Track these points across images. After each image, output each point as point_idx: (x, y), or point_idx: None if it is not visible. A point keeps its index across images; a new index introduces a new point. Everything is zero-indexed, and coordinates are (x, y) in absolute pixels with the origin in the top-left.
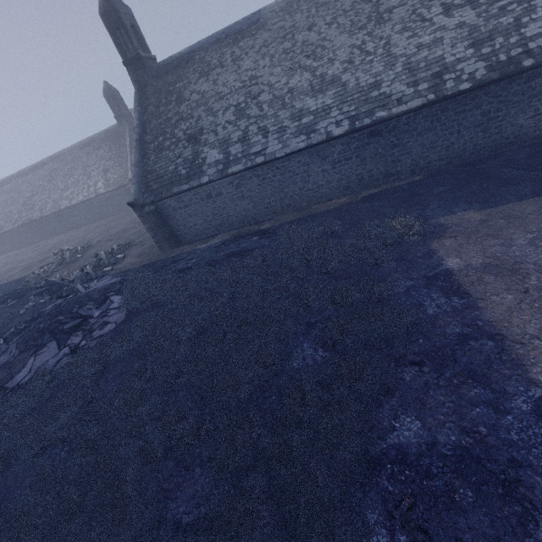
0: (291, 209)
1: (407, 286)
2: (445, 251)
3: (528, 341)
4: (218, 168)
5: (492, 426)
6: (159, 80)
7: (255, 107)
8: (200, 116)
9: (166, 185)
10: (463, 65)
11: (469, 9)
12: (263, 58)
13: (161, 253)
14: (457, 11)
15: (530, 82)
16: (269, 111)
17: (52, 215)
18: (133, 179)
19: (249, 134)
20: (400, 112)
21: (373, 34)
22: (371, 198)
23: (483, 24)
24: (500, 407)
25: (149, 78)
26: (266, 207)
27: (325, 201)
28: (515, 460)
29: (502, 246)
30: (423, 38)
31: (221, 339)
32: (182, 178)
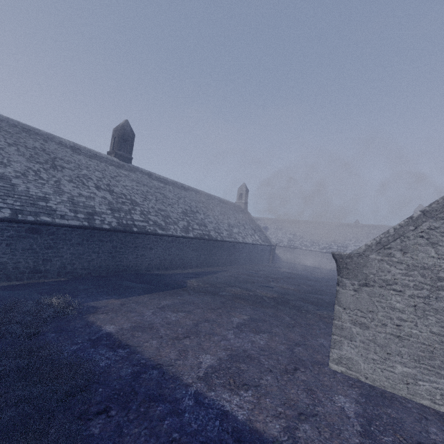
0: None
1: (74, 349)
2: (102, 321)
3: (174, 363)
4: None
5: (180, 428)
6: None
7: None
8: None
9: None
10: (106, 216)
11: (109, 194)
12: None
13: None
14: (103, 191)
15: (136, 239)
16: None
17: None
18: None
19: None
20: (62, 223)
21: (48, 170)
22: (13, 287)
23: (115, 203)
24: (179, 411)
25: None
26: None
27: None
28: (203, 442)
29: (139, 316)
30: (83, 192)
31: None
32: None
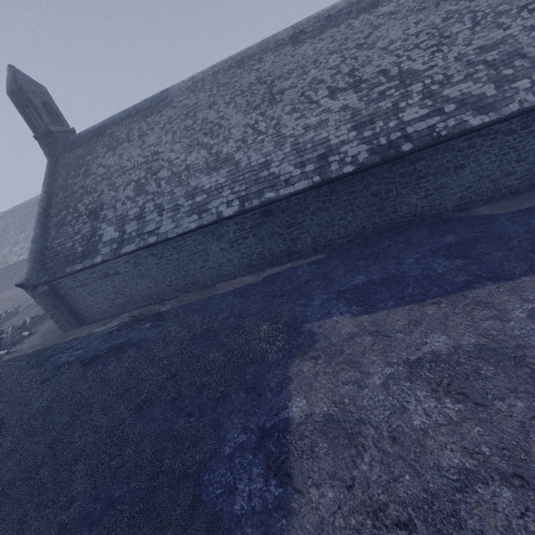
0: (196, 287)
1: (237, 444)
2: (298, 383)
3: None
4: (112, 247)
5: None
6: (72, 152)
7: (154, 184)
8: (103, 190)
9: (61, 264)
10: (347, 147)
11: (352, 93)
12: (166, 134)
13: (61, 334)
14: (341, 94)
15: (414, 165)
16: (166, 188)
17: (0, 271)
18: (29, 257)
19: (145, 211)
20: (287, 193)
21: (265, 114)
22: (270, 280)
23: (364, 108)
24: None
25: (62, 151)
26: (169, 285)
27: (230, 279)
28: None
29: (355, 385)
30: (310, 119)
31: (4, 518)
32: (77, 256)
